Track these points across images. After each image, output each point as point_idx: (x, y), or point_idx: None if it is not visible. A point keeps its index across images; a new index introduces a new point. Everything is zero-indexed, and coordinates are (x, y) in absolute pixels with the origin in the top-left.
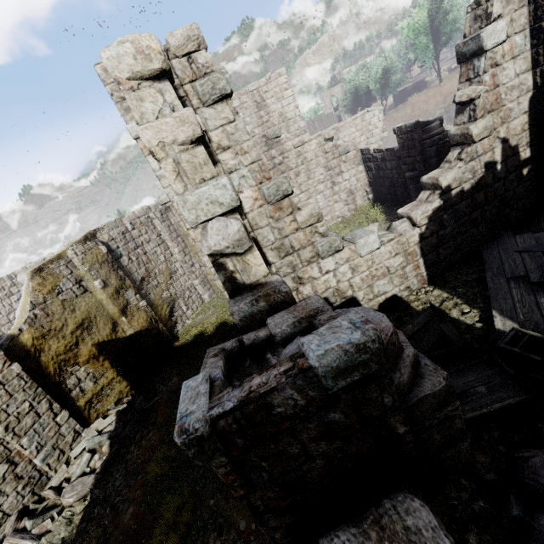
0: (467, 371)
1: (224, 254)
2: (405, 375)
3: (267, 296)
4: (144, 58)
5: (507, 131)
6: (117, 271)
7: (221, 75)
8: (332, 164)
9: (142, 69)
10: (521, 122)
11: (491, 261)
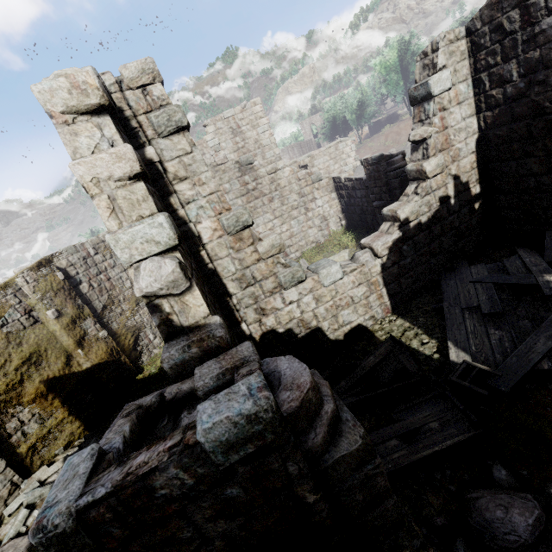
0: (422, 405)
1: (161, 295)
2: (319, 435)
3: (200, 341)
4: (81, 93)
5: (457, 168)
6: (75, 299)
7: (177, 108)
8: (306, 191)
9: (78, 103)
10: (470, 161)
11: (449, 291)
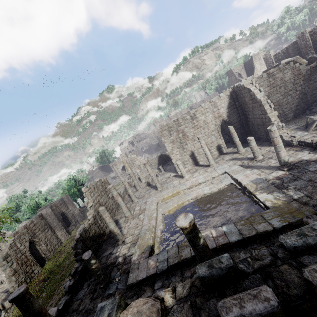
0: None
1: None
2: None
3: None
4: None
5: None
6: None
7: None
8: None
9: None
10: None
11: None
